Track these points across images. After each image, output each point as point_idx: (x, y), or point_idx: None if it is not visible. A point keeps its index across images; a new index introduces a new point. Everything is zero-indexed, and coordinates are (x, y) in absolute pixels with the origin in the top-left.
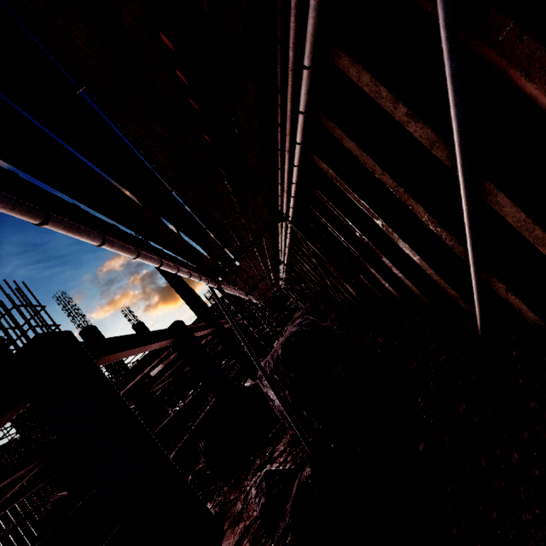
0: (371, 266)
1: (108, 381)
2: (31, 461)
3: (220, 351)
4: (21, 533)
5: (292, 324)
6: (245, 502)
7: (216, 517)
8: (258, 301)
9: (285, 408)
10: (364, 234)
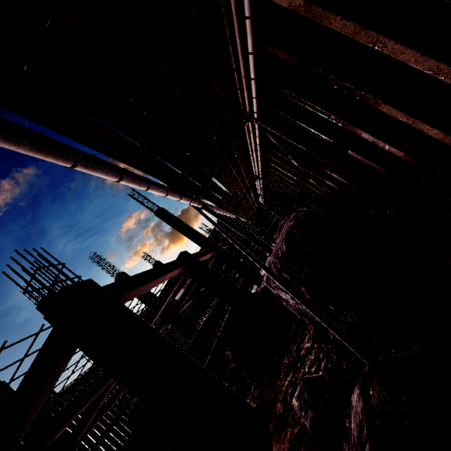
0: (363, 130)
1: (133, 314)
2: (107, 381)
3: (225, 269)
4: (122, 425)
5: (279, 231)
6: (285, 405)
7: (258, 408)
8: (244, 219)
9: (309, 308)
10: (352, 83)
